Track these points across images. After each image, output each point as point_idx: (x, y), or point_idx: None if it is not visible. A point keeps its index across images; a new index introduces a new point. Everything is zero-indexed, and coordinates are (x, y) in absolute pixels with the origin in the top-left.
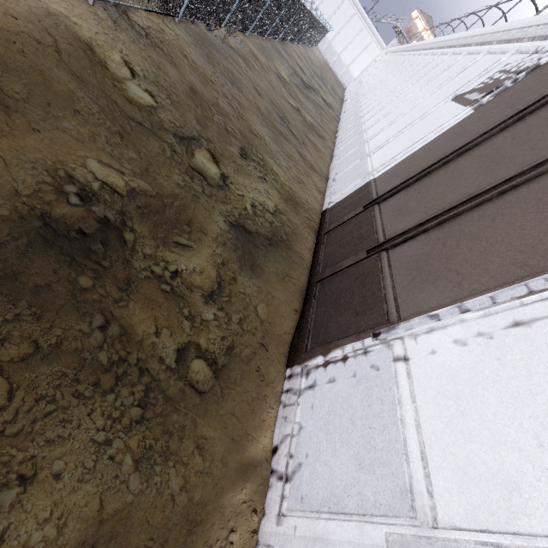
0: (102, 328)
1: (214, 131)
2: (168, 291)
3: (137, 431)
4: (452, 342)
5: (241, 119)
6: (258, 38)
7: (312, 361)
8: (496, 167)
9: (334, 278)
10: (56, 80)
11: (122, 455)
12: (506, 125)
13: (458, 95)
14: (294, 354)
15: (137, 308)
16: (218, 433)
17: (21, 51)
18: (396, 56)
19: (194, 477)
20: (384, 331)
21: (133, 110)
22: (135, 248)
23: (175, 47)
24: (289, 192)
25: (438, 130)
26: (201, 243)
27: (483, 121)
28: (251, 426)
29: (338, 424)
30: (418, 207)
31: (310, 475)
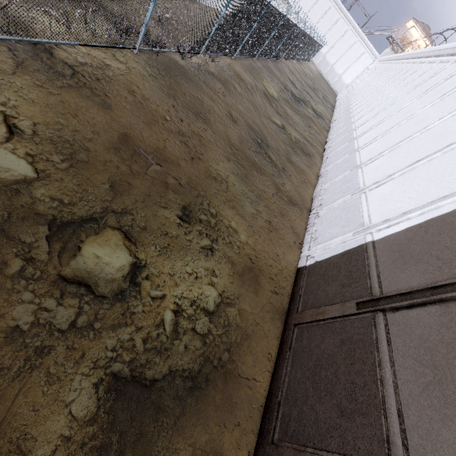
0: None
1: (141, 192)
2: None
3: None
4: None
5: (196, 160)
6: (247, 60)
7: None
8: None
9: None
10: None
11: None
12: None
13: None
14: None
15: None
16: None
17: None
18: (391, 64)
19: None
20: None
21: None
22: None
23: (120, 83)
24: (251, 254)
25: None
26: None
27: None
28: None
29: None
30: None
31: None
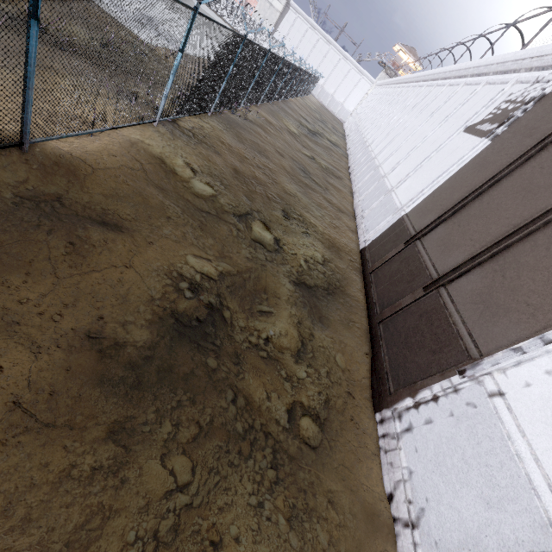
0: (233, 401)
1: (260, 202)
2: (265, 357)
3: (278, 491)
4: (544, 374)
5: (275, 184)
6: (266, 104)
7: (400, 404)
8: (533, 197)
9: (396, 318)
10: (150, 196)
11: (275, 515)
12: (530, 155)
13: (469, 126)
14: (378, 397)
15: (250, 378)
16: (339, 486)
17: (125, 181)
18: (389, 89)
19: (336, 531)
20: (468, 368)
21: (200, 202)
22: (233, 324)
23: (214, 137)
24: (329, 239)
25: (460, 163)
26: (278, 307)
27: (504, 151)
28: (362, 476)
29: (450, 465)
30: (463, 241)
31: (437, 519)
